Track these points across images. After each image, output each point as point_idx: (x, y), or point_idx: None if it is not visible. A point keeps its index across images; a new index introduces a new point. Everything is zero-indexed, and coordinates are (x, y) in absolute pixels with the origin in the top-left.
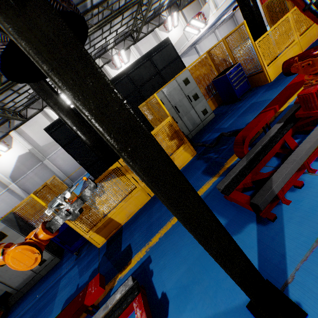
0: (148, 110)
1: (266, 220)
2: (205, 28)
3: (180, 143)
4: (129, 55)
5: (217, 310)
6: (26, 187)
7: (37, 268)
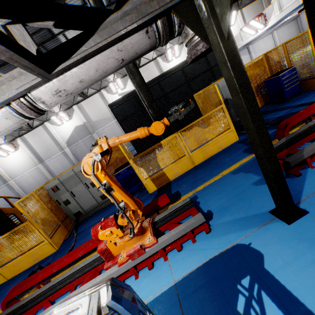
0: (203, 98)
1: (292, 176)
2: (264, 29)
3: (226, 128)
4: (181, 50)
5: (248, 215)
6: (76, 153)
7: (100, 201)
